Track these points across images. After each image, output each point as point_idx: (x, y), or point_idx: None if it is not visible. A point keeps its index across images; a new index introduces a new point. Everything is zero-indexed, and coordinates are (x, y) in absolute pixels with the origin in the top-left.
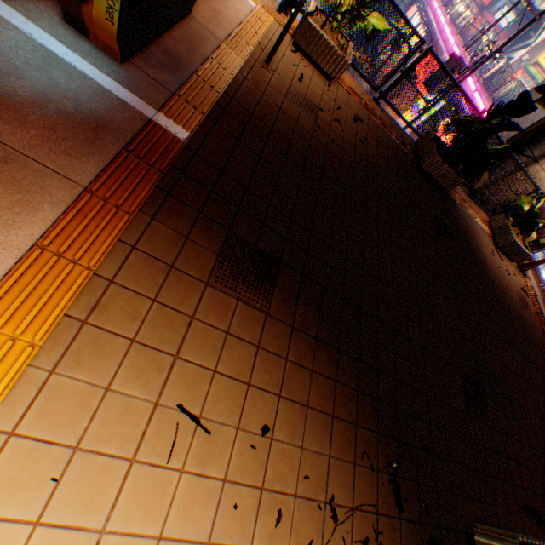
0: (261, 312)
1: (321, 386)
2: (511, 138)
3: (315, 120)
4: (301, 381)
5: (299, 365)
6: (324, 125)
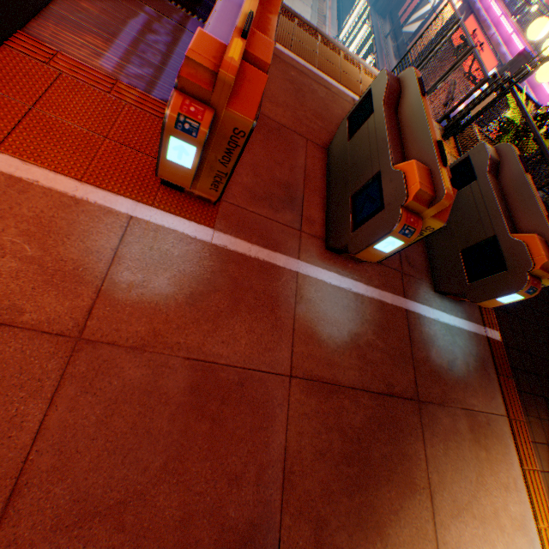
0: None
1: None
2: None
3: None
4: None
5: None
6: None
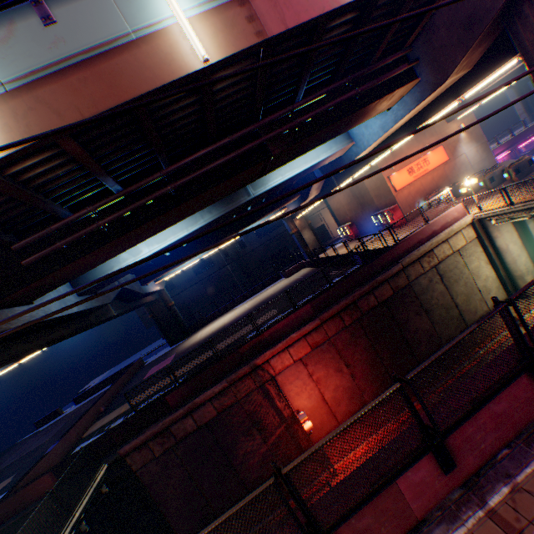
0: None
1: None
2: None
3: None
4: None
5: None
6: None
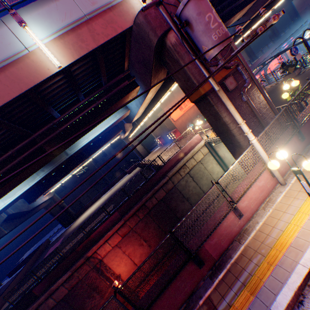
0: None
1: None
2: None
3: None
4: None
5: None
6: None
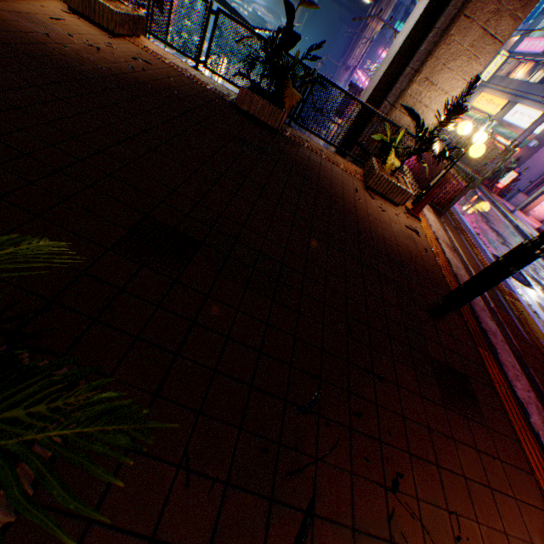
0: None
1: None
2: (369, 98)
3: (49, 34)
4: None
5: None
6: (63, 40)
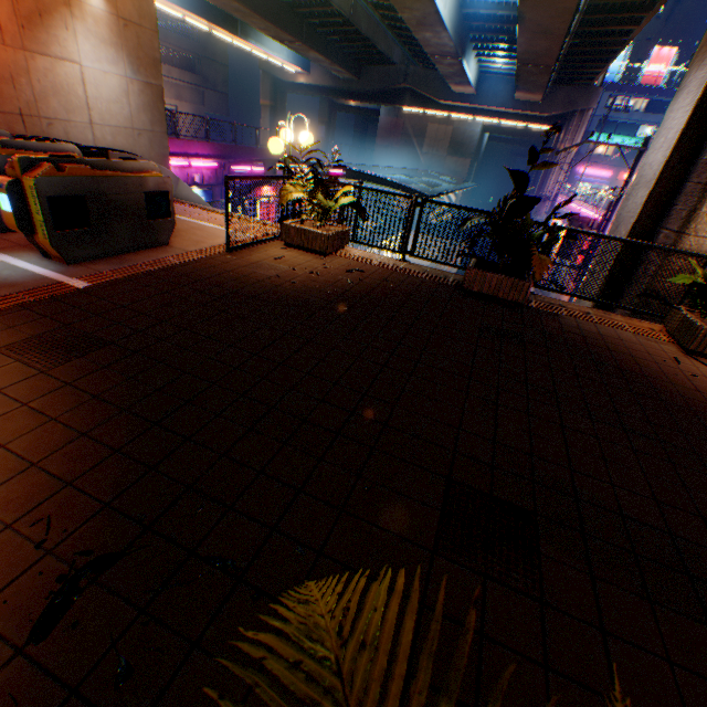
0: (39, 370)
1: (53, 434)
2: (630, 231)
3: (278, 274)
4: (26, 424)
5: (39, 412)
6: (289, 276)
